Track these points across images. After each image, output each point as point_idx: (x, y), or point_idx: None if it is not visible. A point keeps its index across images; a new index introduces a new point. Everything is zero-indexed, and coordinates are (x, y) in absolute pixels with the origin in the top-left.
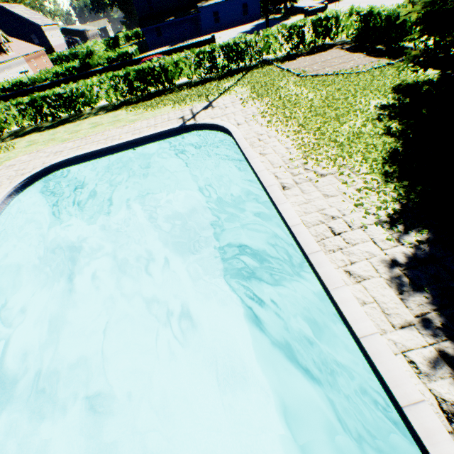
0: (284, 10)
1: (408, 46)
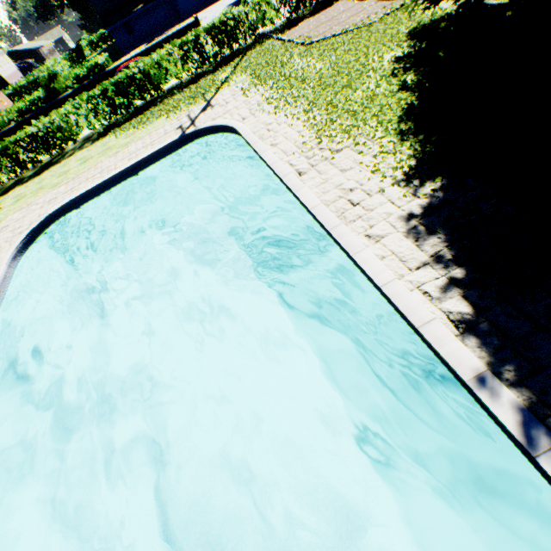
0: None
1: None
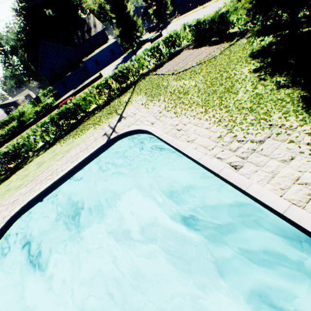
0: (136, 44)
1: (232, 31)
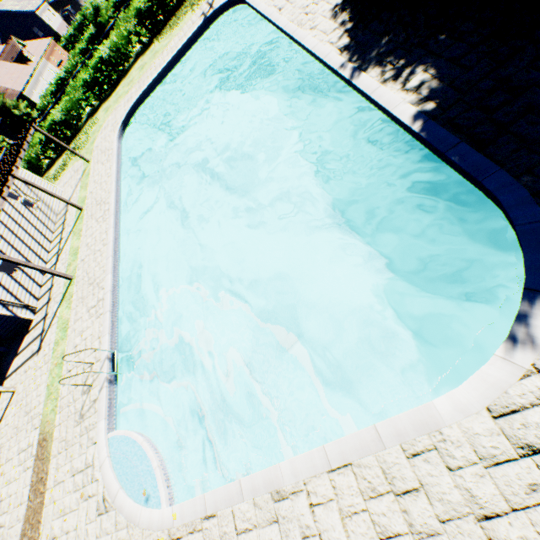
0: None
1: None
